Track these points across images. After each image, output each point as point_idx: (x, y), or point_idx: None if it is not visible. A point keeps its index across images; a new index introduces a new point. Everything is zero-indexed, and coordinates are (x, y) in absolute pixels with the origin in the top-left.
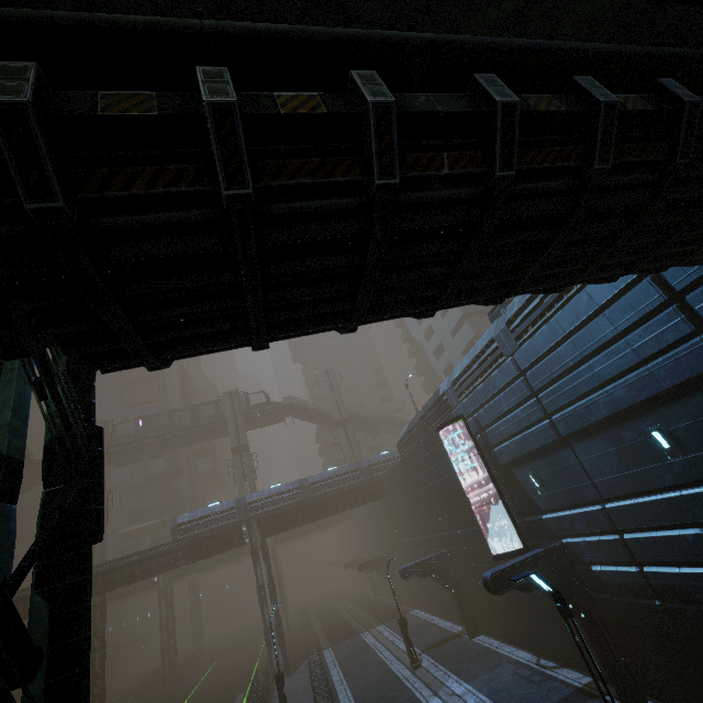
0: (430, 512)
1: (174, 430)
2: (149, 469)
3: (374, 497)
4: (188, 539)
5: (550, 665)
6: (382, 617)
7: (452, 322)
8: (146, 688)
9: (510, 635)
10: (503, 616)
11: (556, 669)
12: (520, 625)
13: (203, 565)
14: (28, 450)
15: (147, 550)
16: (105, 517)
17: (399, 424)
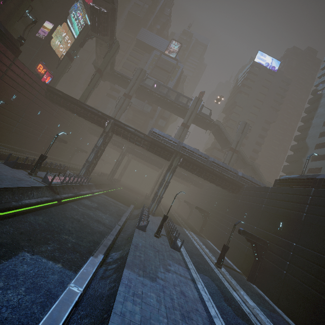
0: (271, 220)
1: (166, 97)
2: (144, 107)
3: (232, 190)
4: (152, 140)
5: None
6: (192, 230)
7: None
8: (102, 175)
9: (283, 305)
10: (288, 296)
11: None
12: (302, 312)
13: (140, 156)
14: (114, 62)
15: (137, 131)
16: (124, 110)
17: (255, 172)
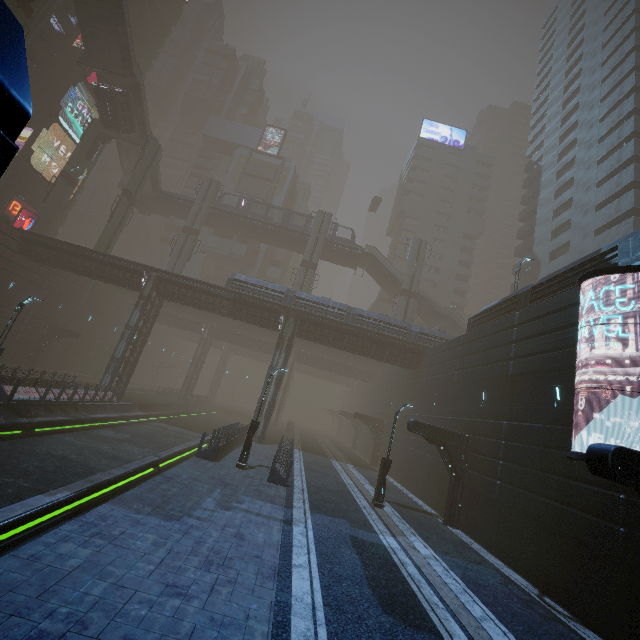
0: (470, 394)
1: (265, 221)
2: (234, 249)
3: (407, 361)
4: (236, 295)
5: (562, 611)
6: (354, 462)
7: (606, 243)
8: (166, 393)
9: (504, 550)
10: (509, 529)
11: (572, 621)
12: (532, 549)
13: (238, 340)
14: (159, 177)
15: (204, 284)
16: (188, 257)
17: (460, 328)
